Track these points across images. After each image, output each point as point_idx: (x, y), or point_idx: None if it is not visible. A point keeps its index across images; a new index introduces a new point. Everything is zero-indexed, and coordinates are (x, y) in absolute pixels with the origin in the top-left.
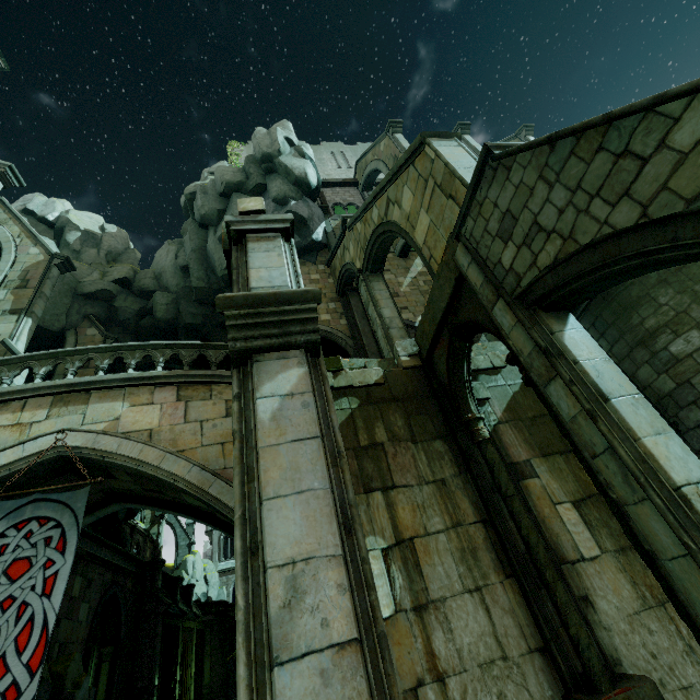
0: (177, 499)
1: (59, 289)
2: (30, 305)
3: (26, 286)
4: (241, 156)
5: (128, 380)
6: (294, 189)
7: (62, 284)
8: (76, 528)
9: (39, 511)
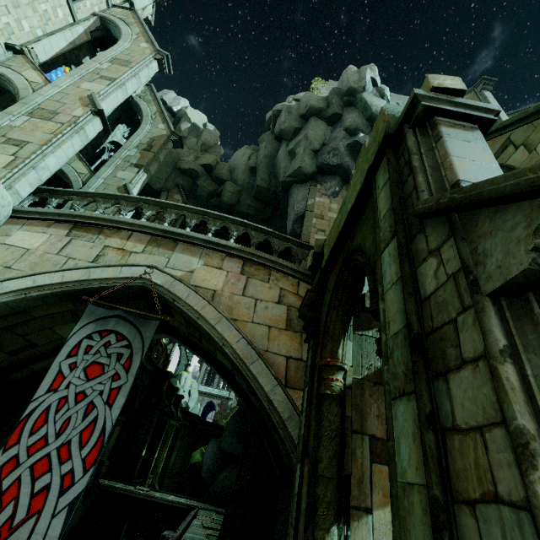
0: (210, 351)
1: (166, 160)
2: (148, 164)
3: (150, 150)
4: (321, 91)
5: (208, 242)
6: (366, 124)
7: (169, 158)
8: (140, 354)
9: (119, 327)
